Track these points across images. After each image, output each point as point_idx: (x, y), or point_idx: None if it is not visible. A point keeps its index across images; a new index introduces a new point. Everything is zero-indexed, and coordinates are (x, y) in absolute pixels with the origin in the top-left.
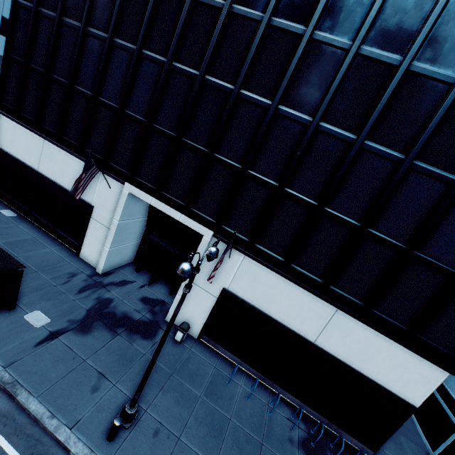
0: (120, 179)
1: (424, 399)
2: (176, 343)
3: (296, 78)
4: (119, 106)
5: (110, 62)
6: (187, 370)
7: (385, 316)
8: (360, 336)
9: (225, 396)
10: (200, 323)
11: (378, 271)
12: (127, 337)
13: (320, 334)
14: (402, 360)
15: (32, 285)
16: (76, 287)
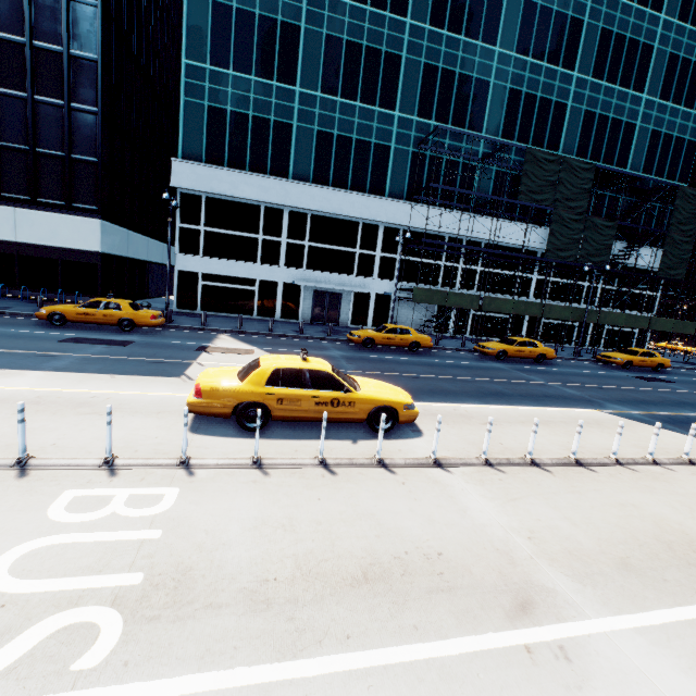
0: None
1: (100, 244)
2: None
3: None
4: None
5: None
6: None
7: (48, 201)
8: (41, 221)
9: None
10: None
11: (25, 171)
12: None
13: (16, 232)
14: (74, 225)
15: None
16: None
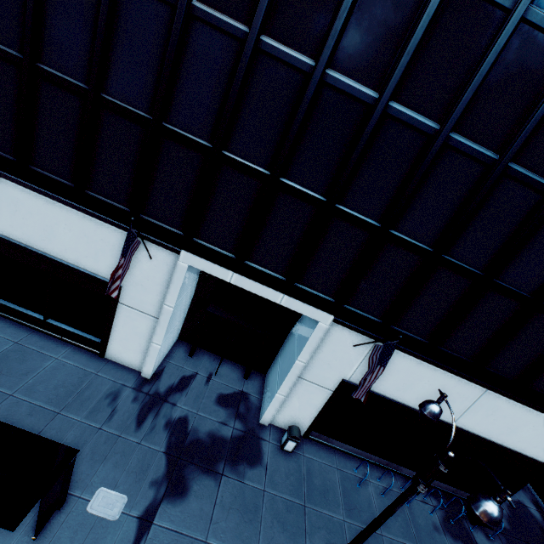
0: (168, 244)
1: None
2: (287, 454)
3: (484, 88)
4: (152, 115)
5: (119, 20)
6: (315, 490)
7: (538, 390)
8: (507, 413)
9: (364, 505)
10: (307, 419)
11: (542, 347)
12: (233, 473)
13: (462, 415)
14: None
15: (66, 443)
16: (130, 418)
